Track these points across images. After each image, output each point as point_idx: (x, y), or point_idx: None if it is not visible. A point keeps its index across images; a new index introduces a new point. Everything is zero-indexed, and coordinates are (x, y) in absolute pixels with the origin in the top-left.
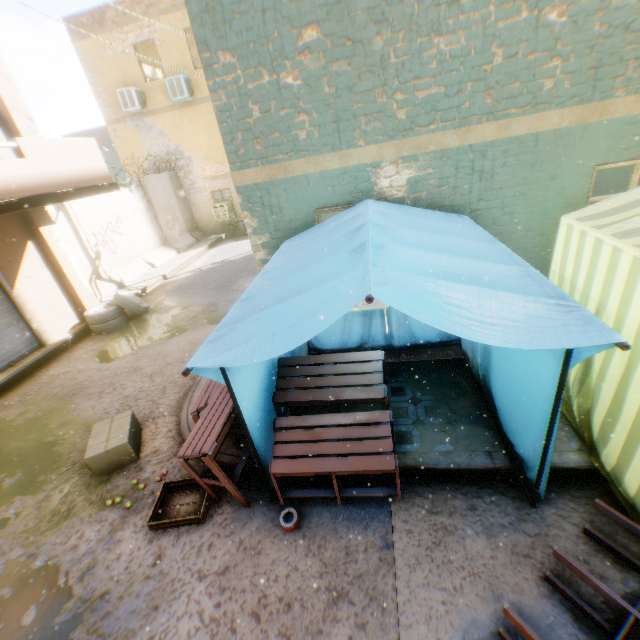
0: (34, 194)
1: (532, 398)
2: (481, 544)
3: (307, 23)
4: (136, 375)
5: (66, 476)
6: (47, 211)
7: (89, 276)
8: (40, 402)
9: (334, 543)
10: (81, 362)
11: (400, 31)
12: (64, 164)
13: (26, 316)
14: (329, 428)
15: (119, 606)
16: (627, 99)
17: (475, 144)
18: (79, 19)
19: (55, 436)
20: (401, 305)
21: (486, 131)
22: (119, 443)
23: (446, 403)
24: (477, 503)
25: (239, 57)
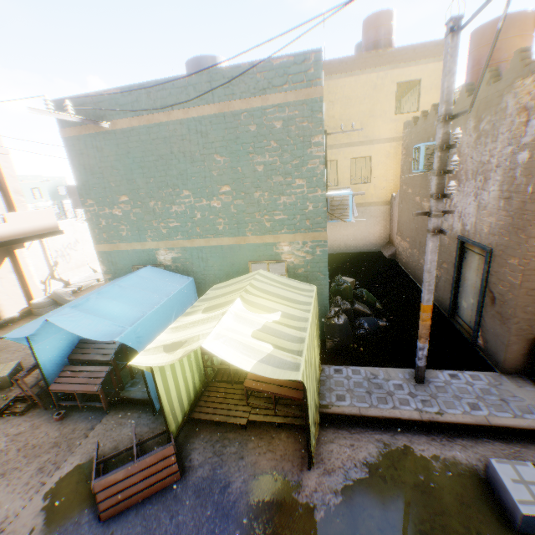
0: (7, 240)
1: None
2: (128, 430)
3: (123, 194)
4: None
5: None
6: None
7: (46, 276)
8: None
9: (72, 426)
10: None
11: (159, 201)
12: (30, 223)
13: None
14: (83, 372)
15: None
16: (253, 237)
17: (197, 246)
18: None
19: None
20: (60, 322)
21: (201, 242)
22: (4, 375)
23: None
24: (143, 415)
25: (96, 201)
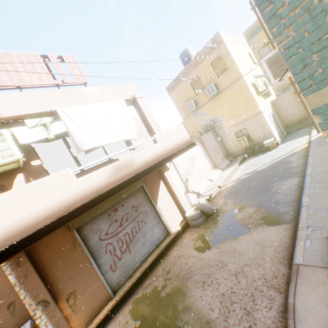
0: (161, 159)
1: None
2: None
3: None
4: (223, 270)
5: None
6: (166, 165)
7: (184, 191)
8: (170, 278)
9: None
10: (187, 248)
11: None
12: (171, 140)
13: (161, 218)
14: None
15: None
16: None
17: None
18: (170, 85)
19: (181, 320)
20: None
21: None
22: None
23: None
24: None
25: None
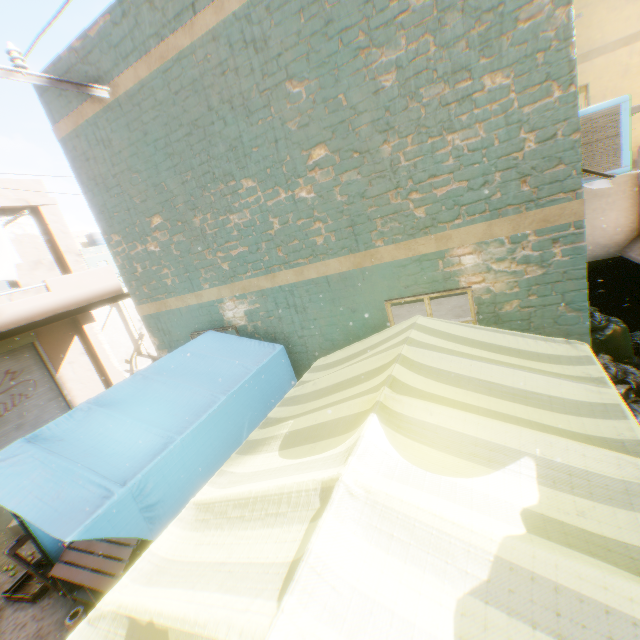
0: (53, 315)
1: None
2: None
3: (153, 213)
4: None
5: (7, 536)
6: (91, 313)
7: (131, 354)
8: None
9: None
10: None
11: (207, 212)
12: (82, 289)
13: (64, 392)
14: (101, 541)
15: None
16: (389, 247)
17: (283, 285)
18: None
19: None
20: None
21: (287, 275)
22: None
23: None
24: None
25: (123, 236)
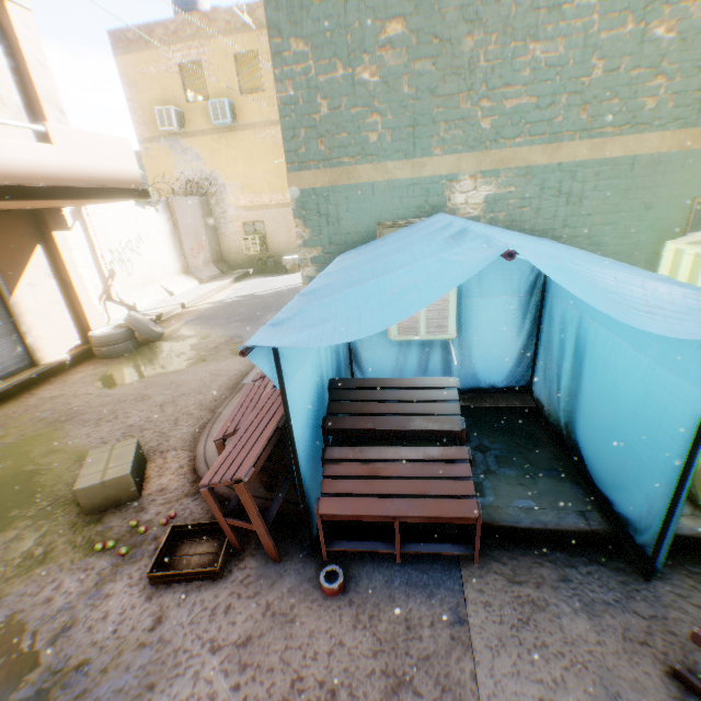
0: (56, 185)
1: (651, 438)
2: (582, 625)
3: (393, 16)
4: (143, 403)
5: (46, 512)
6: (64, 215)
7: (98, 295)
8: (23, 426)
9: (390, 613)
10: (78, 386)
11: (493, 33)
12: (93, 159)
13: (21, 328)
14: (393, 463)
15: (101, 682)
16: None
17: (564, 163)
18: (125, 33)
19: (37, 465)
20: (544, 271)
21: (578, 149)
22: (119, 474)
23: (521, 453)
24: (570, 573)
25: (313, 46)
